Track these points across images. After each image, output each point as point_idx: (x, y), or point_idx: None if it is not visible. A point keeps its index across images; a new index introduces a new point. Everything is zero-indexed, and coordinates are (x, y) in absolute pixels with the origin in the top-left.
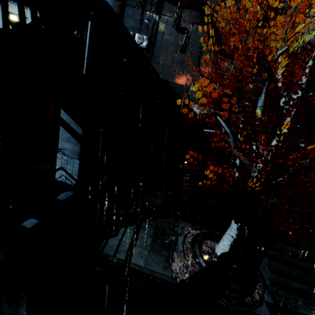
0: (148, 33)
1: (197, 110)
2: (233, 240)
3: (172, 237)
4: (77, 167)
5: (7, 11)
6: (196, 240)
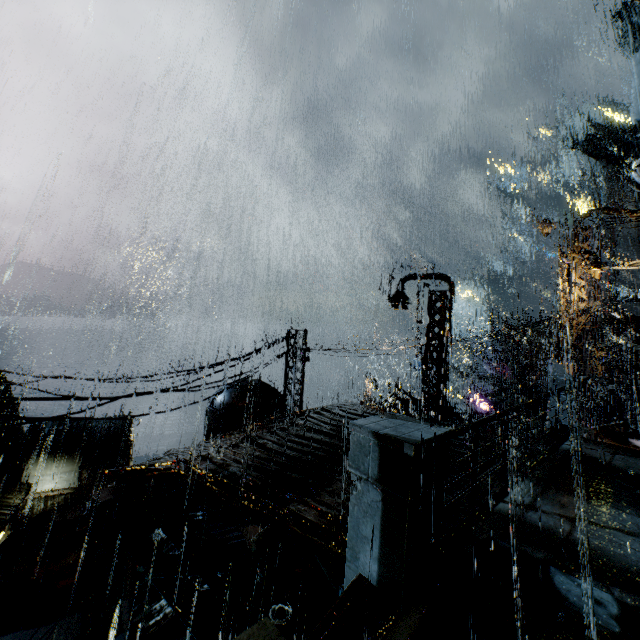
0: None
1: None
2: None
3: None
4: None
5: None
6: None
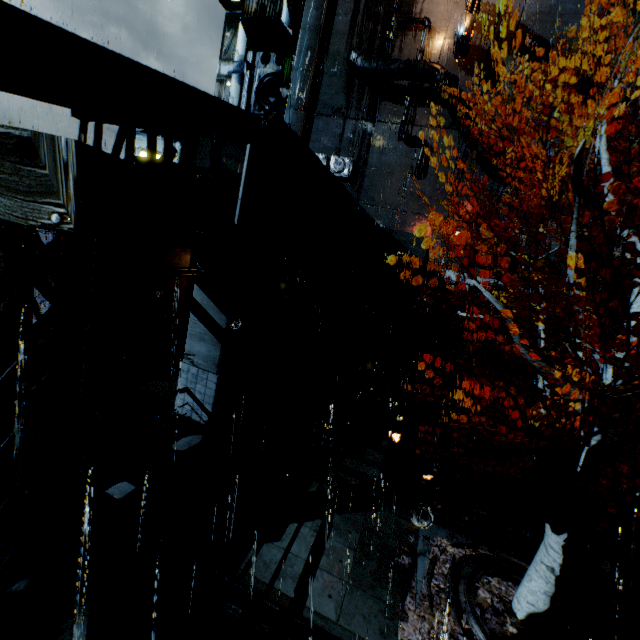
0: (354, 153)
1: (452, 281)
2: (554, 579)
3: (402, 558)
4: (213, 388)
5: (132, 145)
6: (460, 573)
